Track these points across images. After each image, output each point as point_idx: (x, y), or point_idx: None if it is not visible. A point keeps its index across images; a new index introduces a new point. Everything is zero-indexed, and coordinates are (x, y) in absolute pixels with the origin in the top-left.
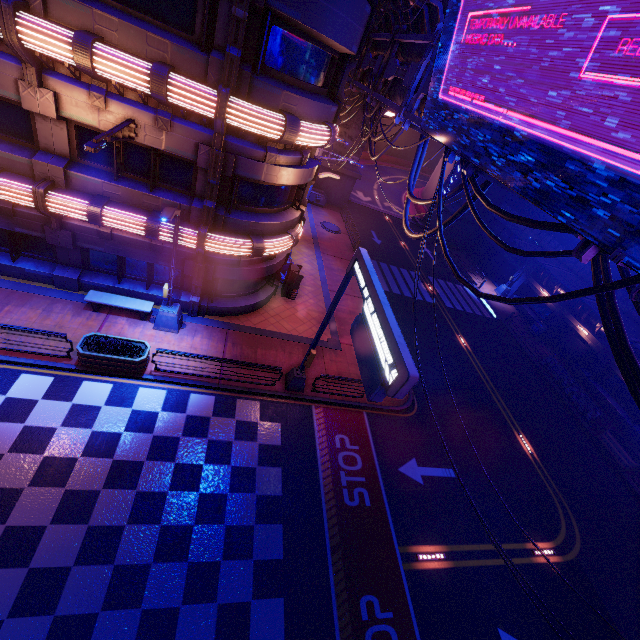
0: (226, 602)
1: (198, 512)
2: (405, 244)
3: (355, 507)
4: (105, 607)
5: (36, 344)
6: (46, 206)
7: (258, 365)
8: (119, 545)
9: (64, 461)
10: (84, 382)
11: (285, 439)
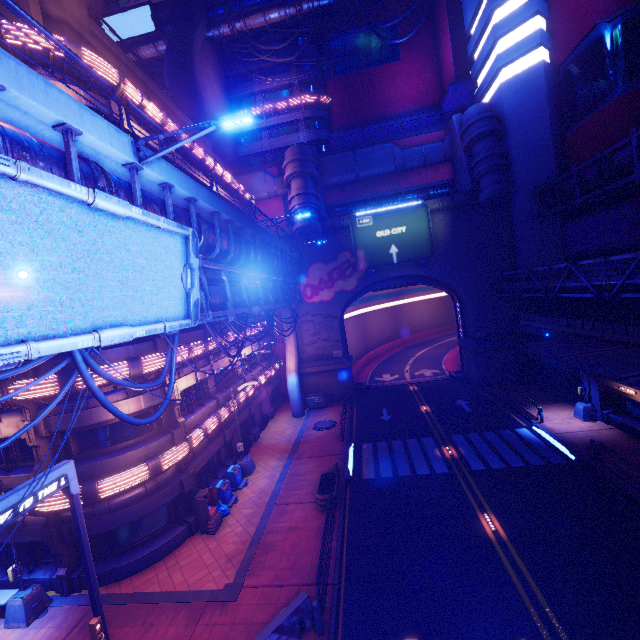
0: None
1: None
2: (427, 406)
3: None
4: None
5: None
6: None
7: None
8: None
9: None
10: None
11: None
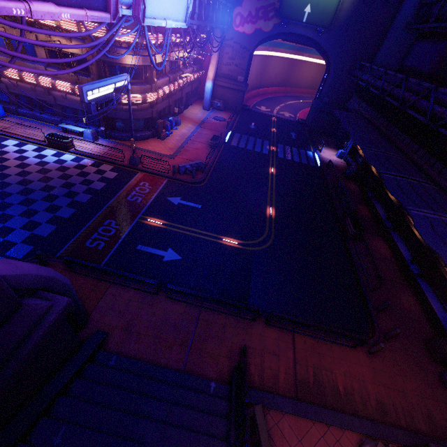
0: (55, 204)
1: (62, 185)
2: (275, 130)
3: (131, 201)
4: (17, 193)
5: (34, 134)
6: (39, 82)
7: (111, 147)
8: (30, 184)
9: (27, 164)
10: (47, 149)
11: (116, 177)
